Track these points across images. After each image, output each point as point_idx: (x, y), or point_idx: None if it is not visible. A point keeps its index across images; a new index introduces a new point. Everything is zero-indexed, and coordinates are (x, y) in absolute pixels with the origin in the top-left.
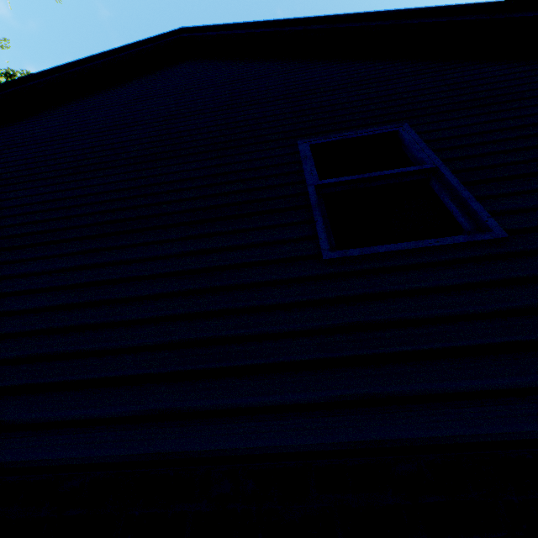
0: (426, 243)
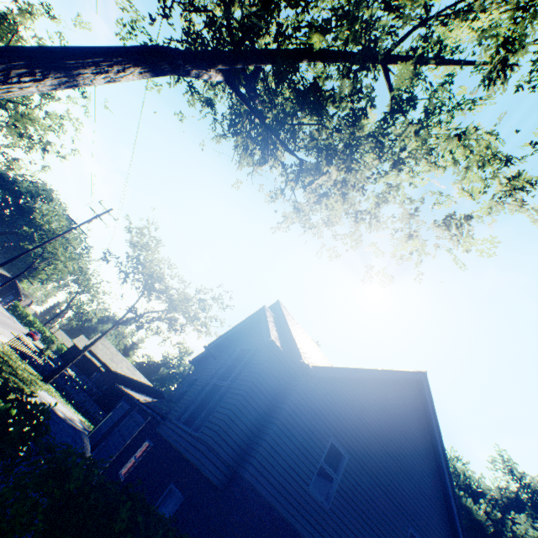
0: None
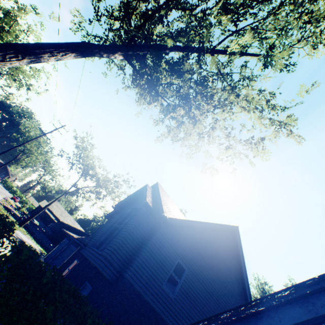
0: None
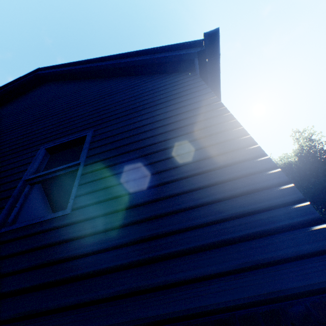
0: (35, 221)
